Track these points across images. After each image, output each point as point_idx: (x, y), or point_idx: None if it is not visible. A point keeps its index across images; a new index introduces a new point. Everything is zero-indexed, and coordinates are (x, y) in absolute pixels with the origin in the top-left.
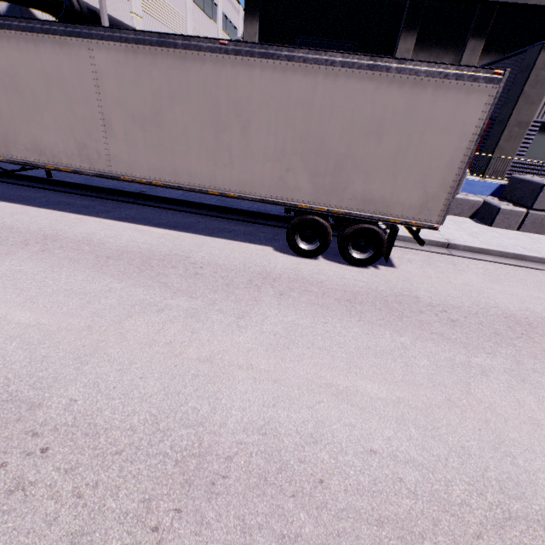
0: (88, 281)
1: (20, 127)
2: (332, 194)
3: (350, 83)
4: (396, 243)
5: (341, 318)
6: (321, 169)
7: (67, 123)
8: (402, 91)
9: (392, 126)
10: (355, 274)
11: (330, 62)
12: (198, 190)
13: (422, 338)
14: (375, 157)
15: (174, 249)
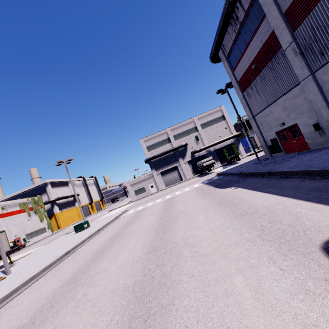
0: None
1: None
2: None
3: None
4: None
5: None
6: None
7: None
8: None
9: None
10: None
11: None
12: None
13: None
14: None
15: None
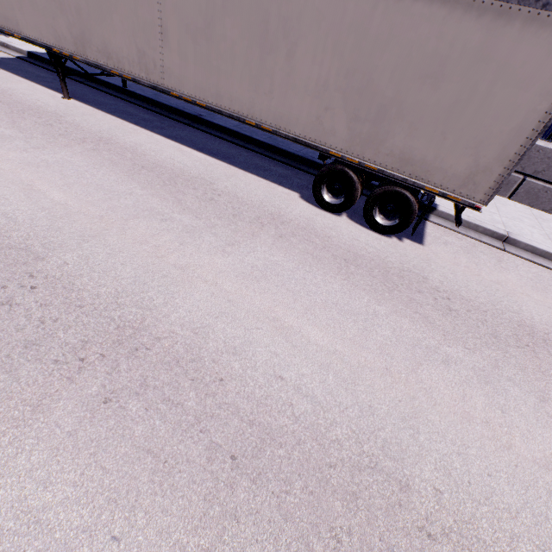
0: (117, 182)
1: (94, 27)
2: (368, 145)
3: (417, 5)
4: (442, 223)
5: (327, 272)
6: (362, 114)
7: (131, 27)
8: (480, 22)
9: (455, 69)
10: (371, 239)
11: None
12: (237, 117)
13: (401, 313)
14: (425, 108)
15: (203, 173)
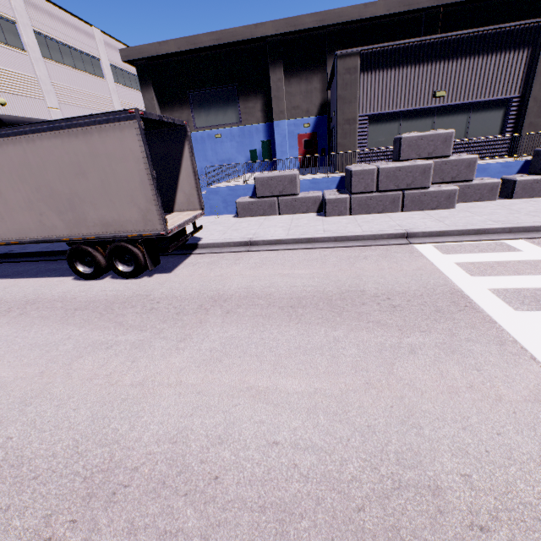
0: None
1: None
2: (80, 225)
3: (45, 143)
4: (202, 251)
5: (47, 324)
6: (62, 208)
7: None
8: (80, 140)
9: (88, 165)
10: (119, 286)
11: (25, 132)
12: None
13: (98, 328)
14: (91, 191)
15: None
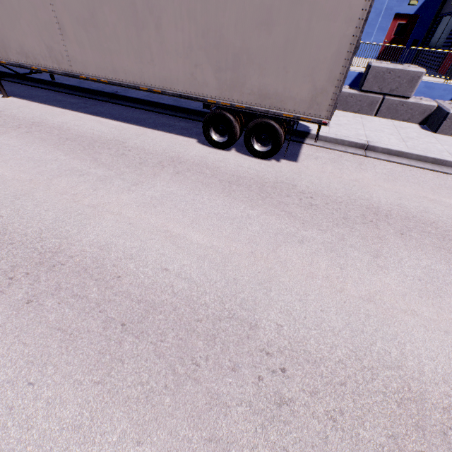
0: (45, 153)
1: (9, 34)
2: (234, 89)
3: None
4: (315, 143)
5: (212, 193)
6: (222, 64)
7: (36, 29)
8: None
9: (280, 14)
10: (253, 164)
11: None
12: (133, 86)
13: (270, 213)
14: (267, 50)
15: (117, 136)
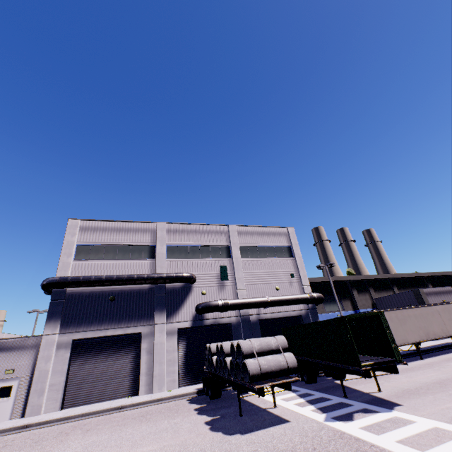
0: None
1: (429, 328)
2: None
3: None
4: None
5: None
6: None
7: (437, 324)
8: None
9: None
10: None
11: None
12: None
13: None
14: None
15: None
